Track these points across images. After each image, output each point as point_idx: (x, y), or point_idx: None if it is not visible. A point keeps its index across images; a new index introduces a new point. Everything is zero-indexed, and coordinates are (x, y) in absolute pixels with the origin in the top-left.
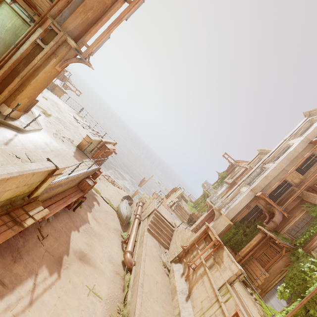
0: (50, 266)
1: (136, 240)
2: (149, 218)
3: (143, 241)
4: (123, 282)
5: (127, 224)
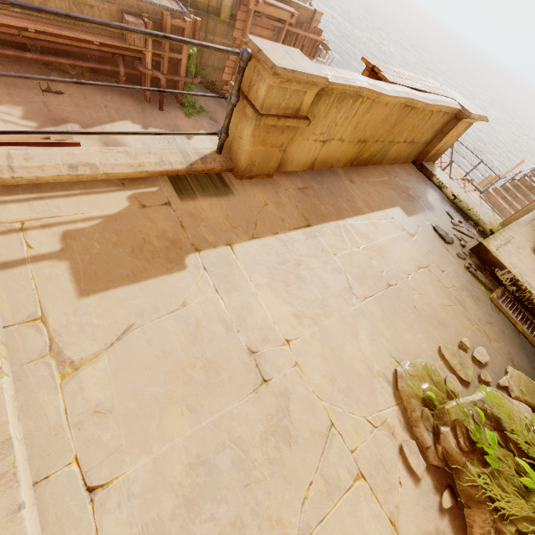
0: (32, 114)
1: None
2: None
3: None
4: None
5: None
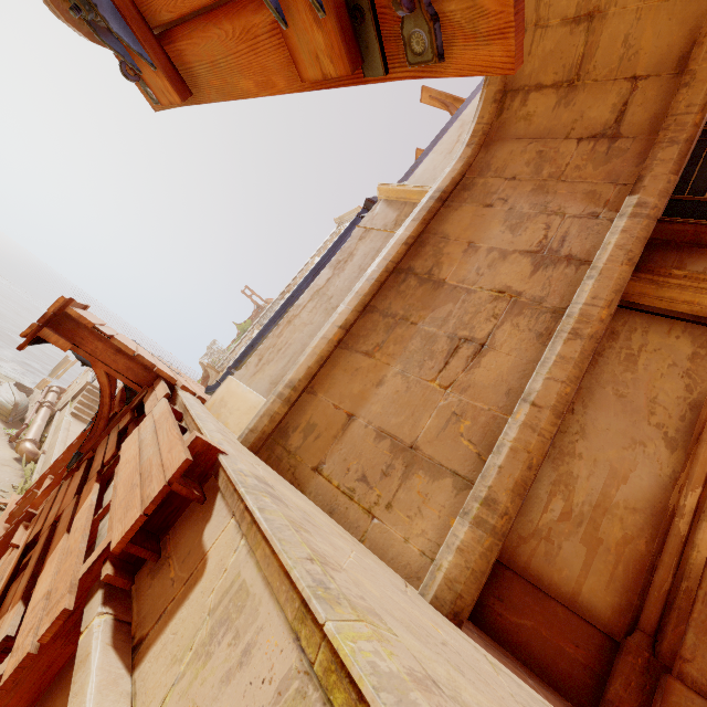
0: None
1: (46, 436)
2: (75, 400)
3: (62, 425)
4: (21, 472)
5: (20, 422)
